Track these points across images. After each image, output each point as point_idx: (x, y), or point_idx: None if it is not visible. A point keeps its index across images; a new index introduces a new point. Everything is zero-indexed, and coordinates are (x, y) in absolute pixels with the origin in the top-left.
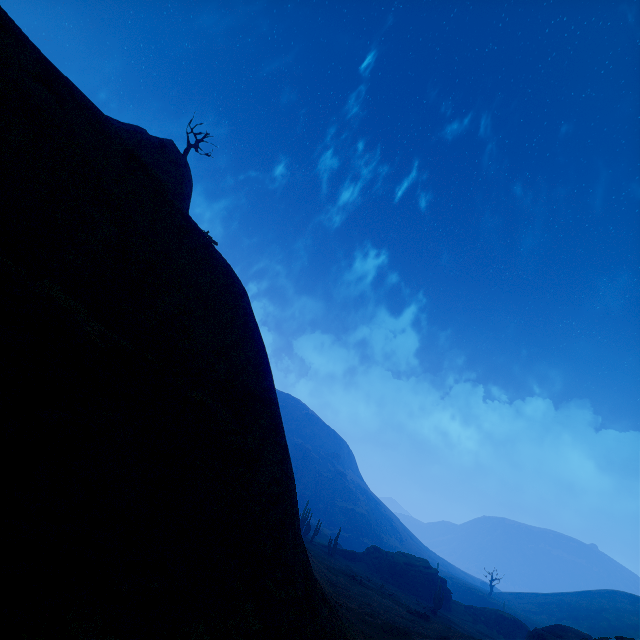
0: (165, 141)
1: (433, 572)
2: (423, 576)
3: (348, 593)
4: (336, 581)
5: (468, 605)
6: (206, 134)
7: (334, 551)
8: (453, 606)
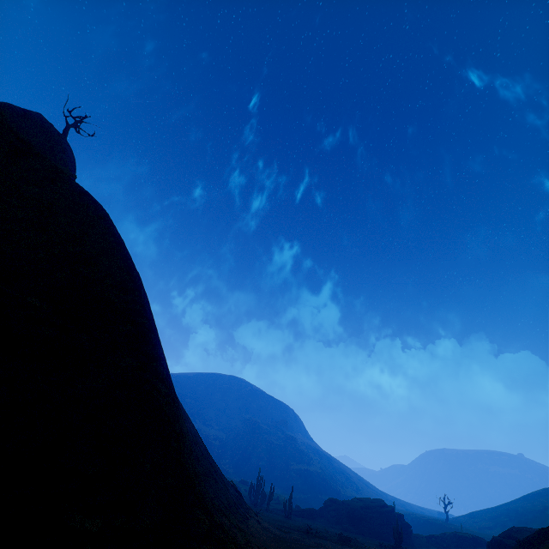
0: (31, 111)
1: (389, 509)
2: (381, 516)
3: (297, 546)
4: (285, 537)
5: (429, 535)
6: (85, 116)
7: (290, 512)
8: (416, 540)
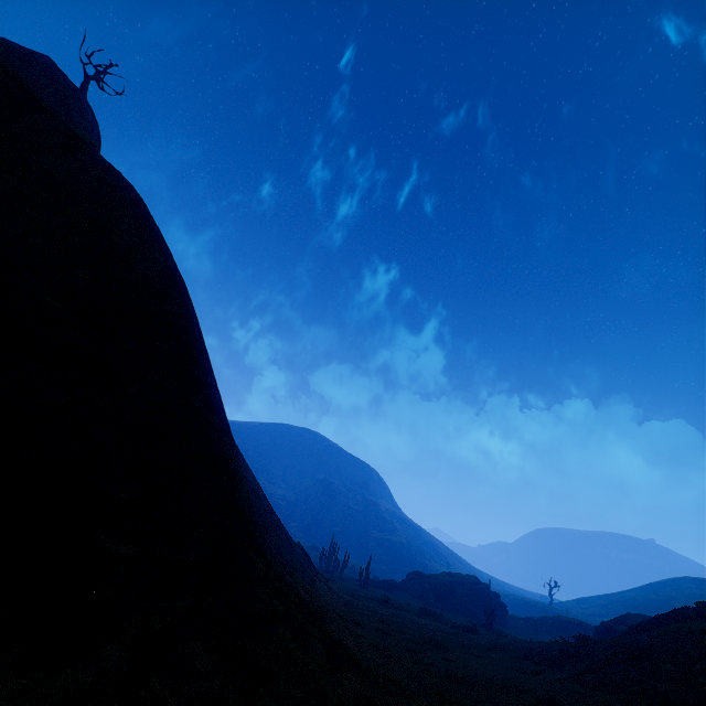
0: (35, 52)
1: (483, 587)
2: (472, 593)
3: (372, 614)
4: (359, 604)
5: (527, 617)
6: (110, 64)
7: (367, 582)
8: (511, 621)
